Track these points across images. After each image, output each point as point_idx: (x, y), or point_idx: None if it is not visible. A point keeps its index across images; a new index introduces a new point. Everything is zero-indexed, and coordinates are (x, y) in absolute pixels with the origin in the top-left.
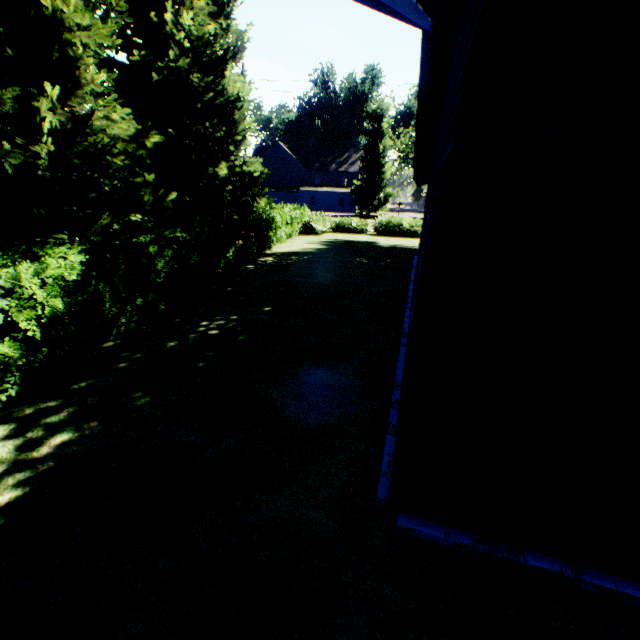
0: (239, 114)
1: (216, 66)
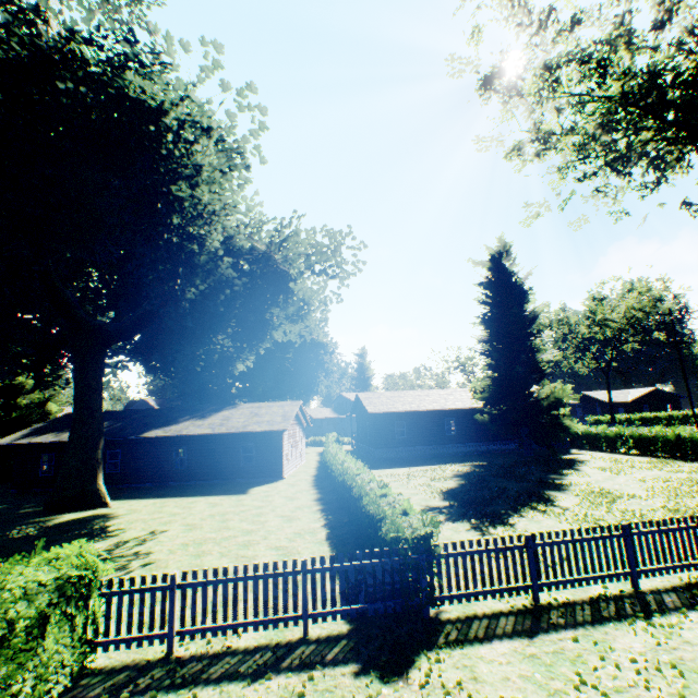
0: (53, 416)
1: (45, 401)
